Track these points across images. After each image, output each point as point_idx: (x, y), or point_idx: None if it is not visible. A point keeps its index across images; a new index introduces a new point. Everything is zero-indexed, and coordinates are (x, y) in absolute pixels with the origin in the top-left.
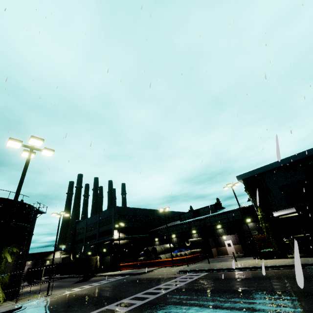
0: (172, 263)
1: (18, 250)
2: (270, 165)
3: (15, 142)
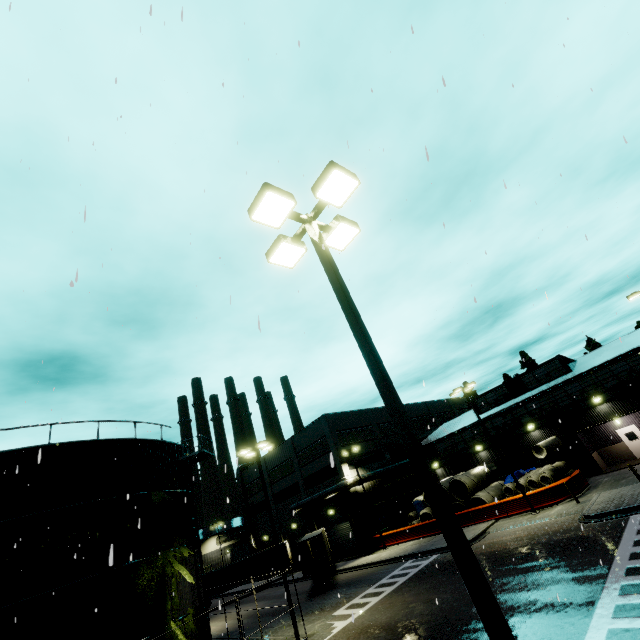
0: (530, 505)
1: (191, 552)
2: None
3: (282, 195)
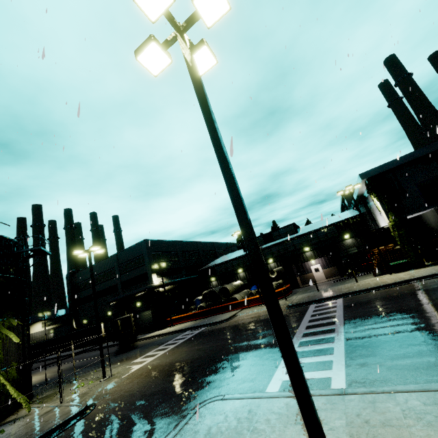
0: (262, 301)
1: (19, 322)
2: (410, 155)
3: None
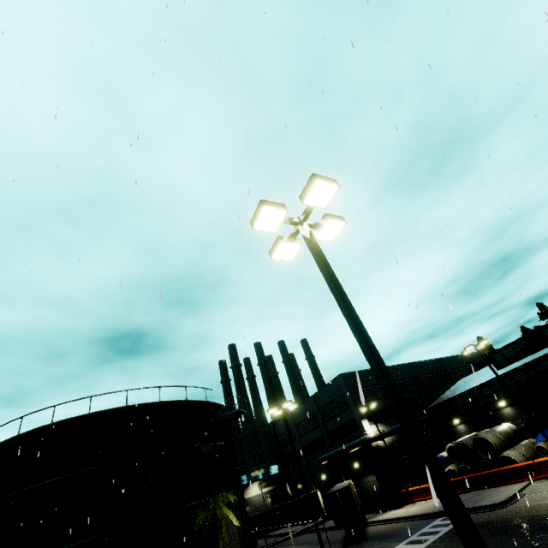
0: None
1: (235, 497)
2: None
3: (275, 208)
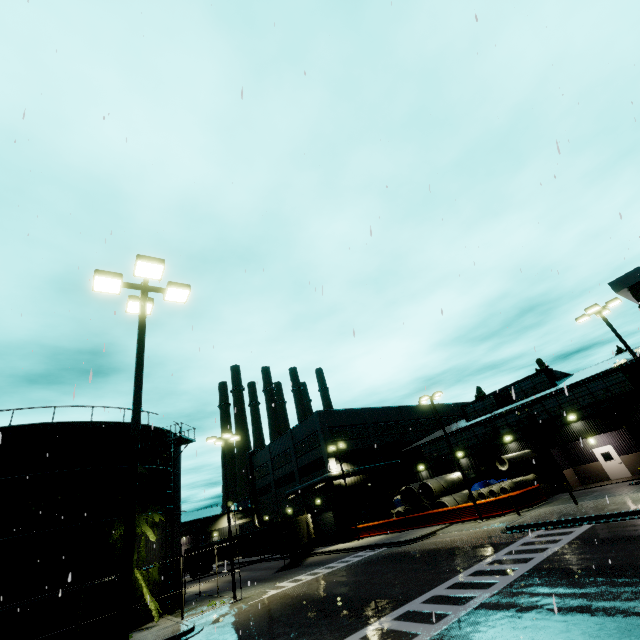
0: (478, 513)
1: (162, 518)
2: None
3: (108, 277)
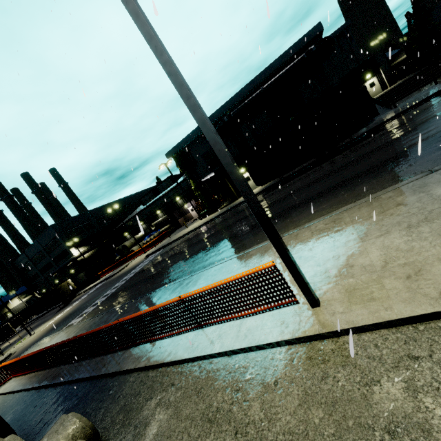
0: (143, 251)
1: None
2: (189, 136)
3: None
